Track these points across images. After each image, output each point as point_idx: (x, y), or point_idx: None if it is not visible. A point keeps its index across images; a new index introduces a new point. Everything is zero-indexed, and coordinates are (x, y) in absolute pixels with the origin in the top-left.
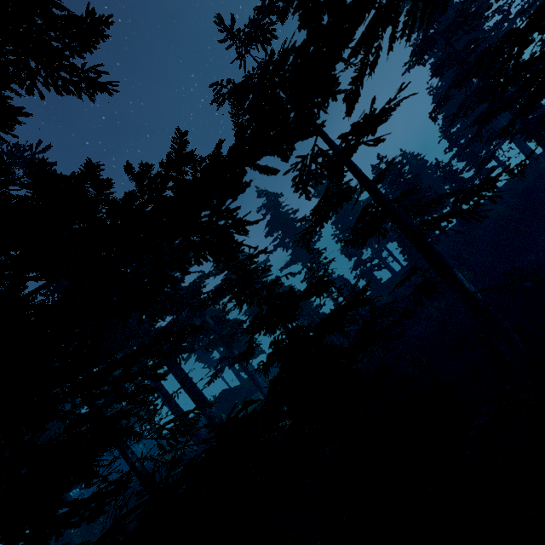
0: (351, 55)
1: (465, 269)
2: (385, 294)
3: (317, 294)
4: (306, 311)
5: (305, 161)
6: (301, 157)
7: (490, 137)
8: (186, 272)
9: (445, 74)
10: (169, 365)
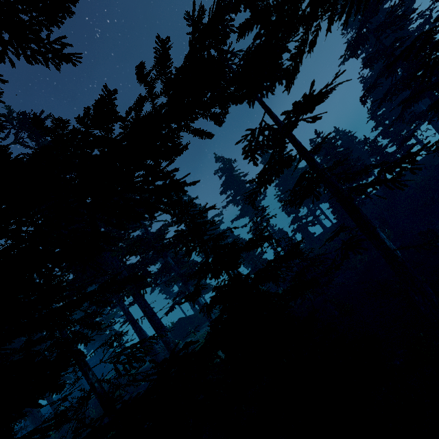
0: (291, 31)
1: (386, 228)
2: (317, 245)
3: (256, 247)
4: (250, 257)
5: (254, 133)
6: (251, 130)
7: (411, 119)
8: (124, 228)
9: (374, 66)
10: (135, 297)
